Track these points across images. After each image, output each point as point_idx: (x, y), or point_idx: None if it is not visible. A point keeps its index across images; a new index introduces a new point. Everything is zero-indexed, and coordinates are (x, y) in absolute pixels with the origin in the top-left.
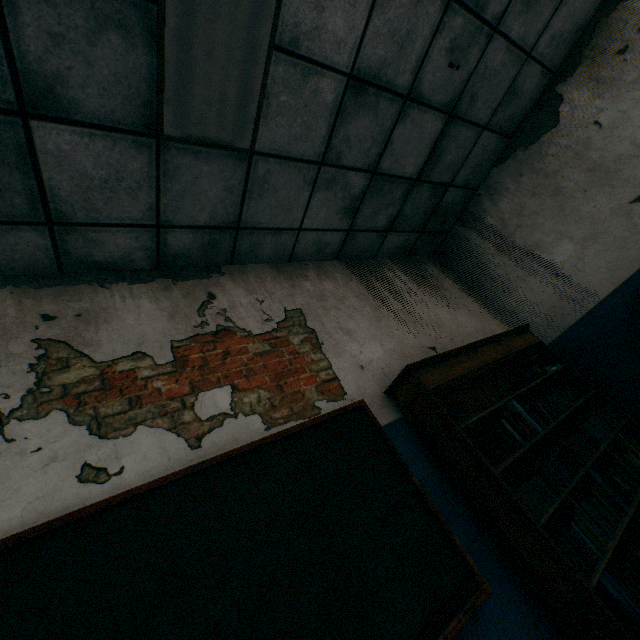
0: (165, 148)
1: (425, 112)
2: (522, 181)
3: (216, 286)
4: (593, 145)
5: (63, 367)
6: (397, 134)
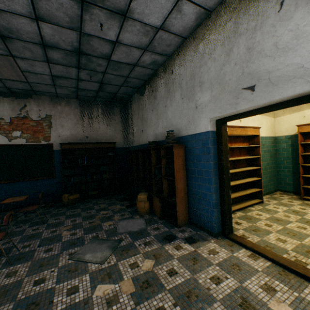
0: (1, 79)
1: (89, 82)
2: (137, 104)
3: (28, 102)
4: (144, 110)
5: None
6: (81, 84)
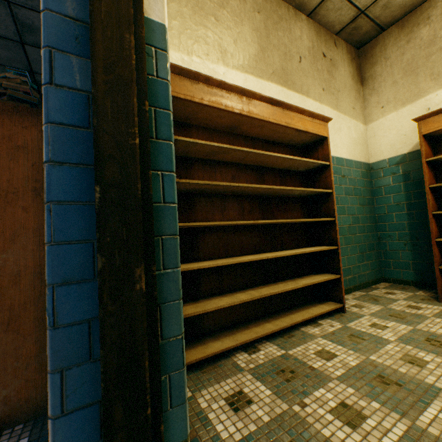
0: None
1: None
2: None
3: None
4: None
5: None
6: None
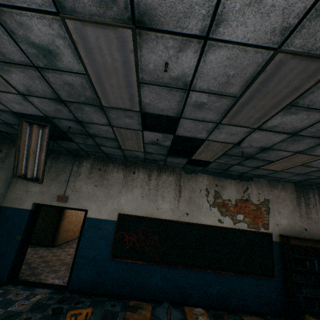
0: (257, 168)
1: None
2: None
3: (249, 185)
4: None
5: (218, 198)
6: None
